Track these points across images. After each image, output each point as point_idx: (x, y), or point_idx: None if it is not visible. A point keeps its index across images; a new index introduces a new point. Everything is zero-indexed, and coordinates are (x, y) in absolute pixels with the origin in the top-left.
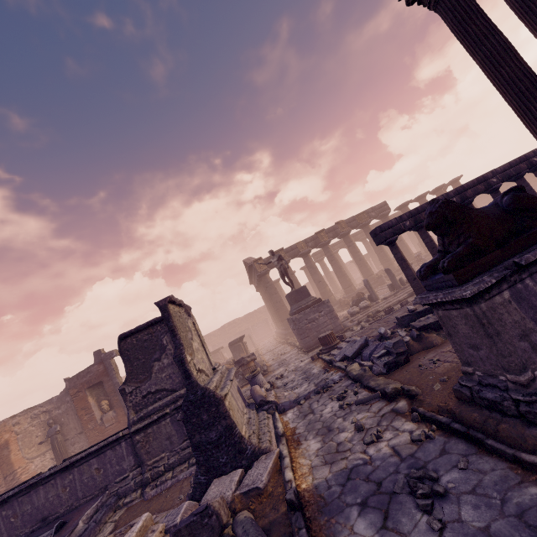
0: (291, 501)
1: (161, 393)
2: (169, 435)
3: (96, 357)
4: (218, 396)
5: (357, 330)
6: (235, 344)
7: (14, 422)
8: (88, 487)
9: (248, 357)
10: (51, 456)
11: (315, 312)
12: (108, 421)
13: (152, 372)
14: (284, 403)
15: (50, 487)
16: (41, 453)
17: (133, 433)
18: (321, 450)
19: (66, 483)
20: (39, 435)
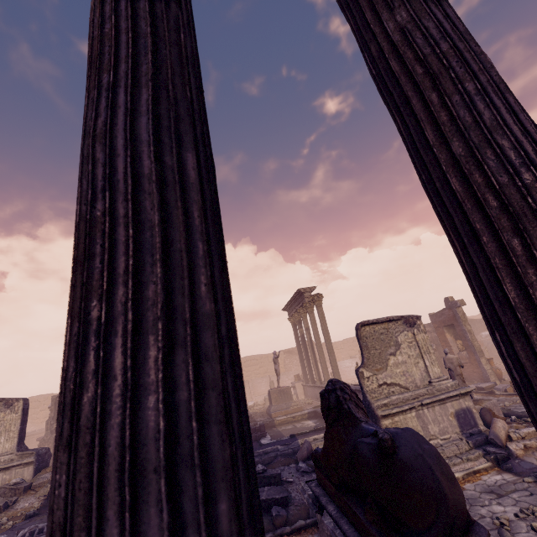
0: None
1: None
2: None
3: (446, 303)
4: (376, 413)
5: None
6: None
7: None
8: None
9: None
10: None
11: None
12: (462, 359)
13: None
14: (525, 463)
15: None
16: None
17: None
18: None
19: None
20: None
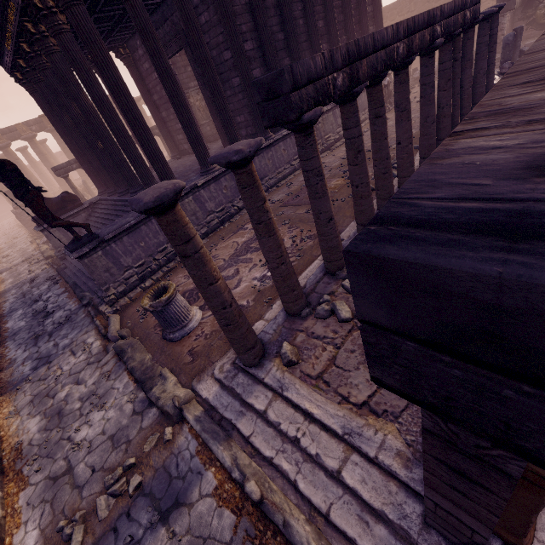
0: None
1: None
2: None
3: None
4: None
5: None
6: None
7: None
8: None
9: None
10: None
11: None
12: None
13: None
14: (3, 270)
15: None
16: None
17: None
18: (12, 281)
19: None
20: None
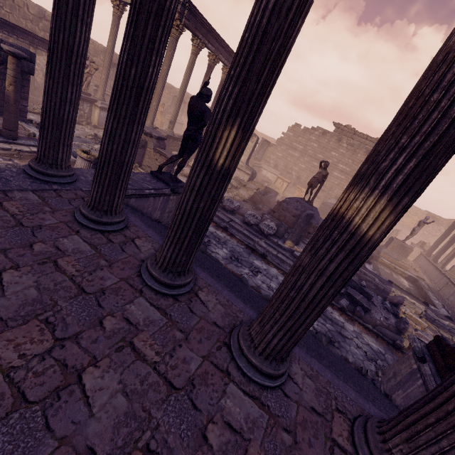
0: (396, 341)
1: None
2: None
3: None
4: None
5: None
6: None
7: None
8: None
9: None
10: None
11: None
12: None
13: None
14: None
15: None
16: None
17: None
18: None
19: None
20: None
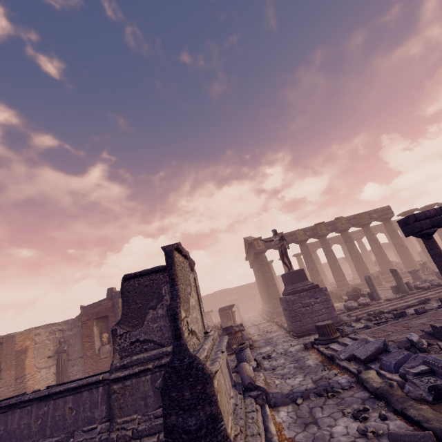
0: None
1: (148, 344)
2: (146, 394)
3: (109, 294)
4: (207, 371)
5: (356, 326)
6: (224, 310)
7: (37, 332)
8: (57, 425)
9: (237, 326)
10: (54, 371)
11: (310, 297)
12: (104, 353)
13: (145, 320)
14: (275, 394)
15: (25, 413)
16: (48, 366)
17: (112, 380)
18: None
19: (40, 414)
20: (51, 349)
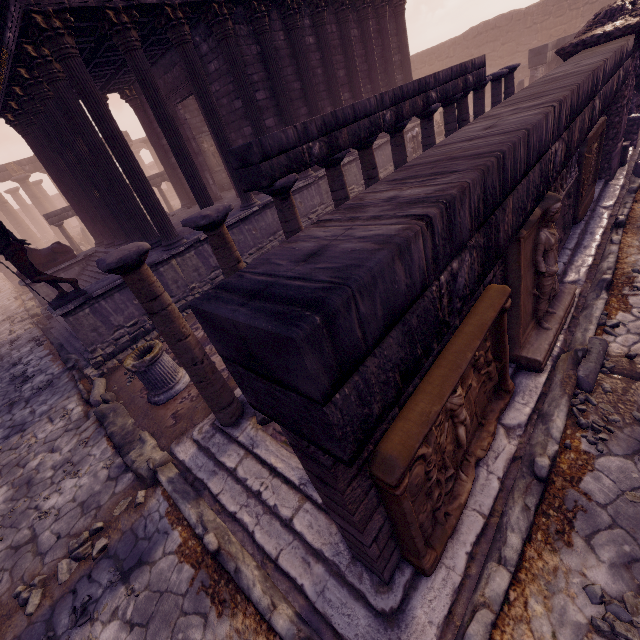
0: None
1: None
2: None
3: None
4: None
5: None
6: None
7: None
8: None
9: None
10: None
11: None
12: None
13: None
14: None
15: None
16: None
17: None
18: None
19: None
20: None
